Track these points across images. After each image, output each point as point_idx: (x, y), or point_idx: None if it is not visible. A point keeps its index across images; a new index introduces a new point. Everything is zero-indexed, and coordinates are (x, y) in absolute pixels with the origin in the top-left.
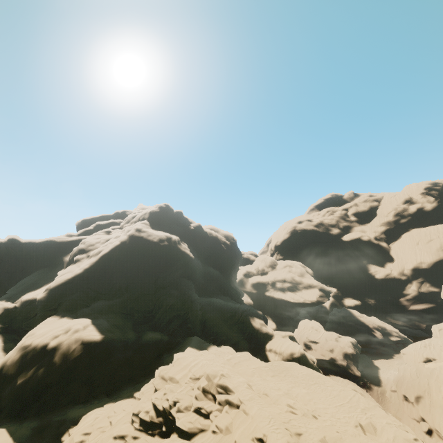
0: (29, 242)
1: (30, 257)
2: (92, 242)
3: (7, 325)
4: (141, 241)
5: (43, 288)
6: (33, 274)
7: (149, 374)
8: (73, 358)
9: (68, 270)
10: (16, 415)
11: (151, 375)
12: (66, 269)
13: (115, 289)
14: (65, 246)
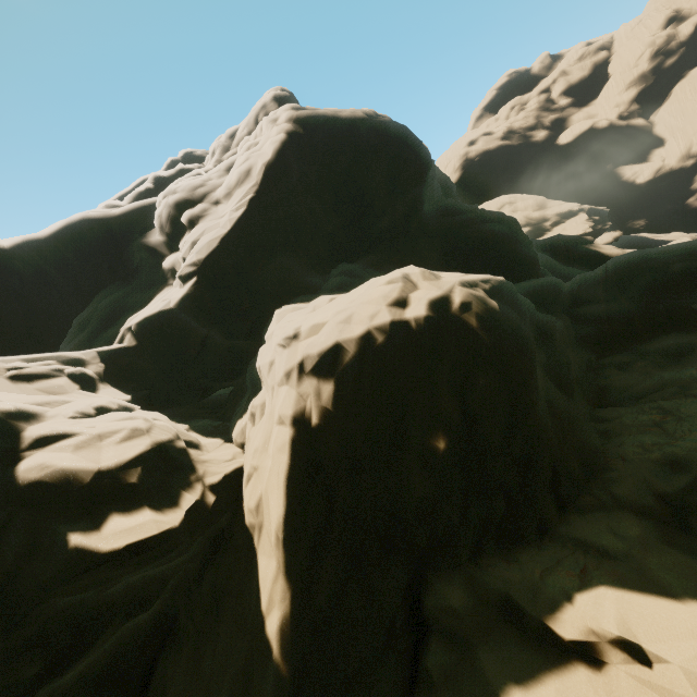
0: (21, 244)
1: (50, 283)
2: (193, 182)
3: (147, 391)
4: (329, 123)
5: (161, 297)
6: (93, 301)
7: (608, 349)
8: (525, 329)
9: (199, 232)
10: (495, 541)
11: (624, 345)
12: (188, 236)
13: (340, 245)
14: (122, 228)
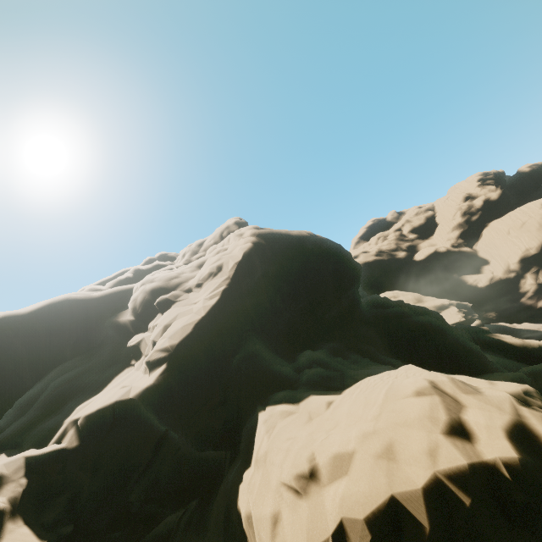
0: (0, 318)
1: (11, 355)
2: (169, 274)
3: (70, 528)
4: (284, 238)
5: (120, 381)
6: (46, 378)
7: None
8: None
9: (172, 316)
10: None
11: None
12: (160, 319)
13: (298, 331)
14: (98, 307)
